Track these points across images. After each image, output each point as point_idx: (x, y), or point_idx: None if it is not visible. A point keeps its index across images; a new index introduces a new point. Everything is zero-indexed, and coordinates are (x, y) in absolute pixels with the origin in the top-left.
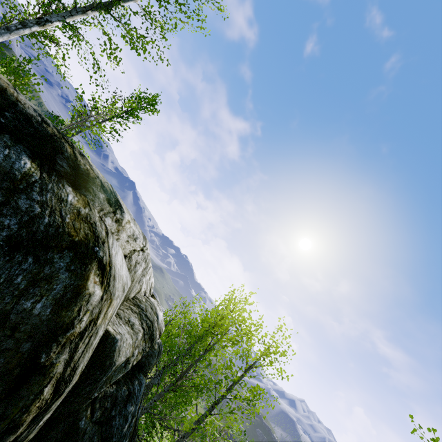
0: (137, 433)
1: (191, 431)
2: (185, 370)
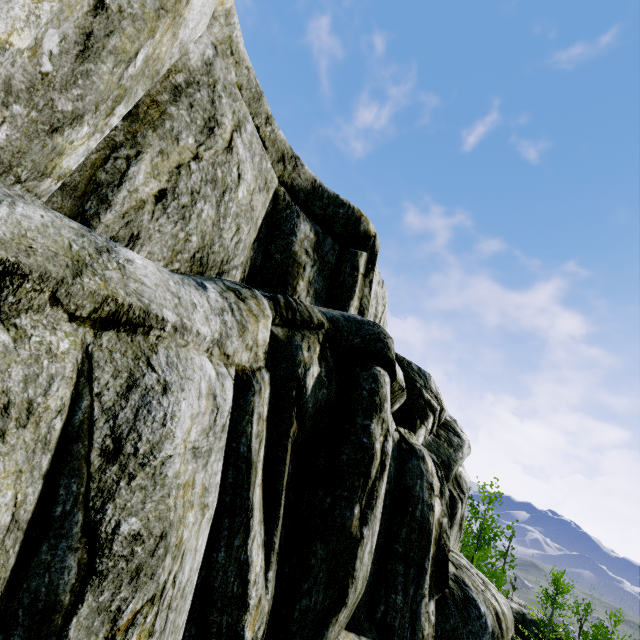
0: None
1: None
2: None
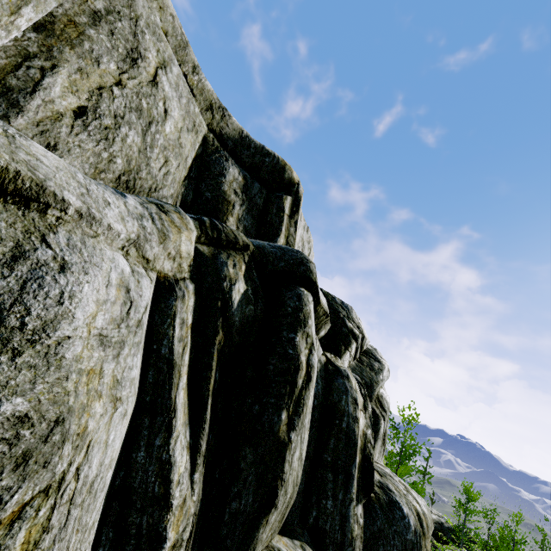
0: None
1: None
2: None
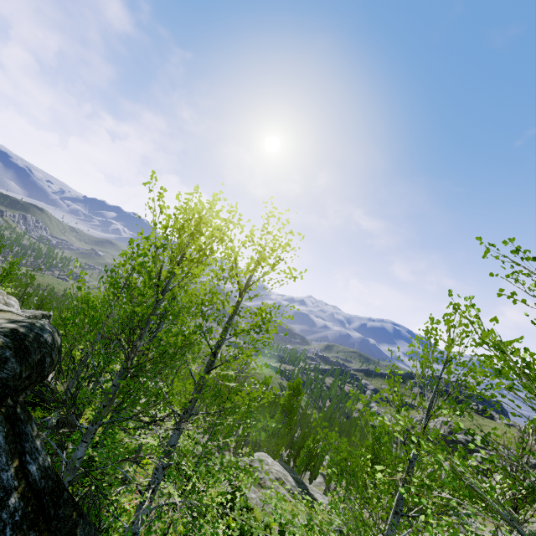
0: (63, 489)
1: (194, 401)
2: (135, 341)
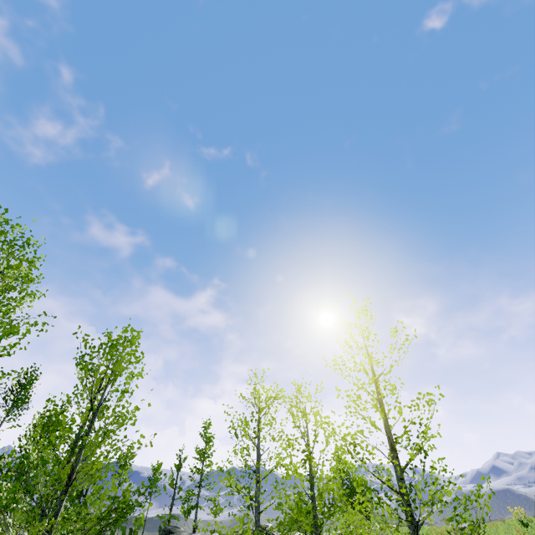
0: None
1: None
2: None
